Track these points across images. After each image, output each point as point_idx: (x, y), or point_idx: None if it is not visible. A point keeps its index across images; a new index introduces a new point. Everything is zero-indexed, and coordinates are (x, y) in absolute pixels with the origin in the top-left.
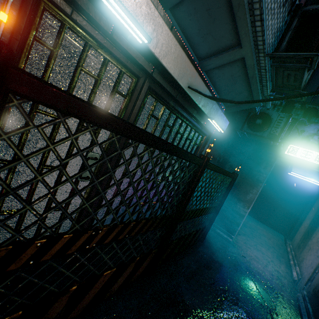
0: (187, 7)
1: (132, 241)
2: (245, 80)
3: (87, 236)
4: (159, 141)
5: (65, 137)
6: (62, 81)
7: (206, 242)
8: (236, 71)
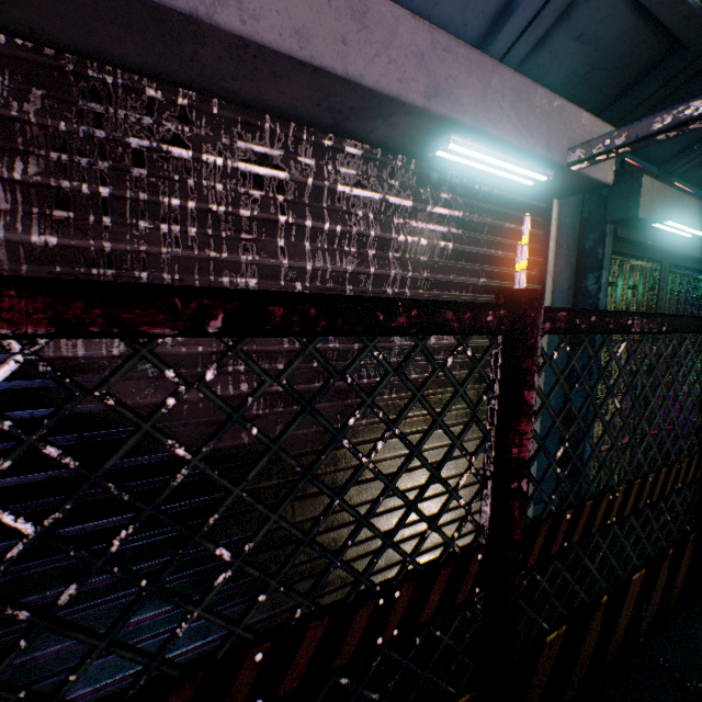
0: (699, 162)
1: None
2: None
3: None
4: None
5: None
6: None
7: None
8: None
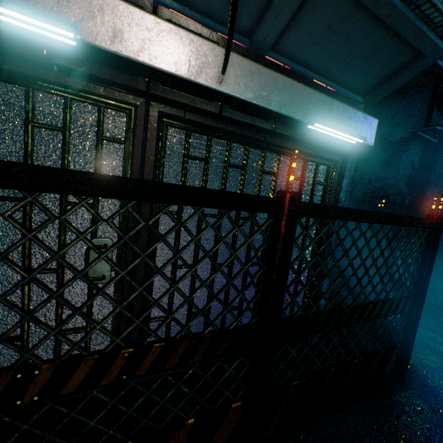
0: None
1: (152, 387)
2: (367, 19)
3: (5, 382)
4: (97, 180)
5: (85, 227)
6: (56, 157)
7: (413, 382)
8: (331, 13)
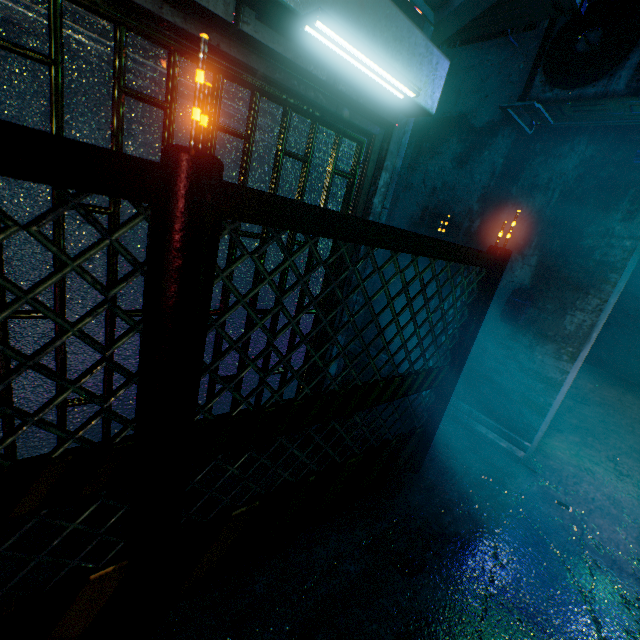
0: None
1: None
2: None
3: None
4: None
5: None
6: None
7: (430, 472)
8: None
